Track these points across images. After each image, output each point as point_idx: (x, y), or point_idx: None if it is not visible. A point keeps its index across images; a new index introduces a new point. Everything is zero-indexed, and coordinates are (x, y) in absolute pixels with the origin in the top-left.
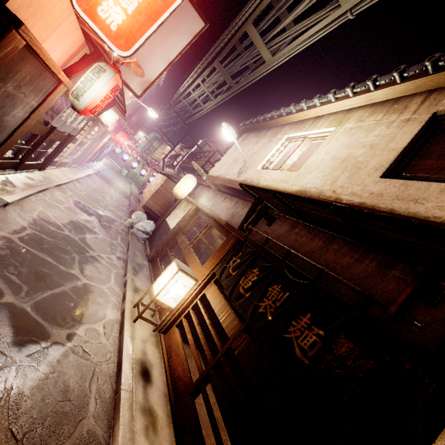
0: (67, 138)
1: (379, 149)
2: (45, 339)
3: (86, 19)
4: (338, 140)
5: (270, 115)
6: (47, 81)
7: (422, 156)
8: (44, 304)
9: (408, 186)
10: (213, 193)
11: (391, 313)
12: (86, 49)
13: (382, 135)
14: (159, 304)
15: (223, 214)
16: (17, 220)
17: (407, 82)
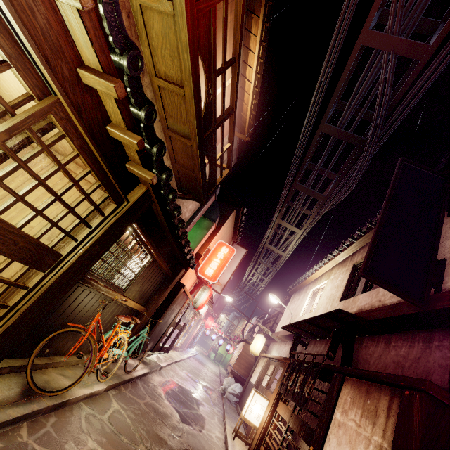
0: (182, 327)
1: (339, 287)
2: (190, 425)
3: (202, 276)
4: (328, 287)
5: (300, 280)
6: (184, 299)
7: (356, 285)
8: (186, 413)
9: (345, 302)
10: (278, 345)
11: (325, 355)
12: (196, 281)
13: (340, 280)
14: (247, 422)
15: (284, 355)
16: (165, 376)
17: (342, 252)
